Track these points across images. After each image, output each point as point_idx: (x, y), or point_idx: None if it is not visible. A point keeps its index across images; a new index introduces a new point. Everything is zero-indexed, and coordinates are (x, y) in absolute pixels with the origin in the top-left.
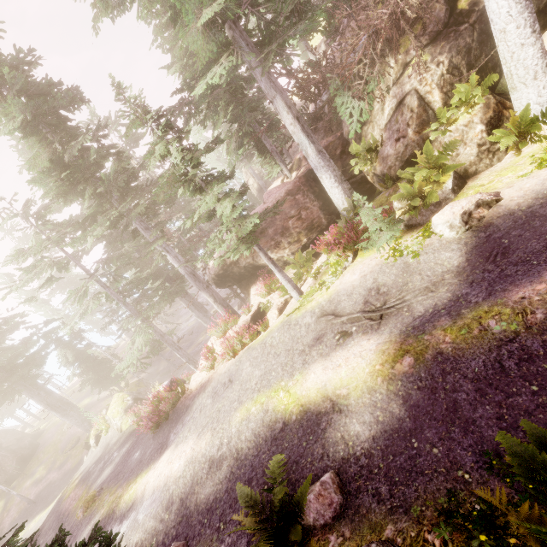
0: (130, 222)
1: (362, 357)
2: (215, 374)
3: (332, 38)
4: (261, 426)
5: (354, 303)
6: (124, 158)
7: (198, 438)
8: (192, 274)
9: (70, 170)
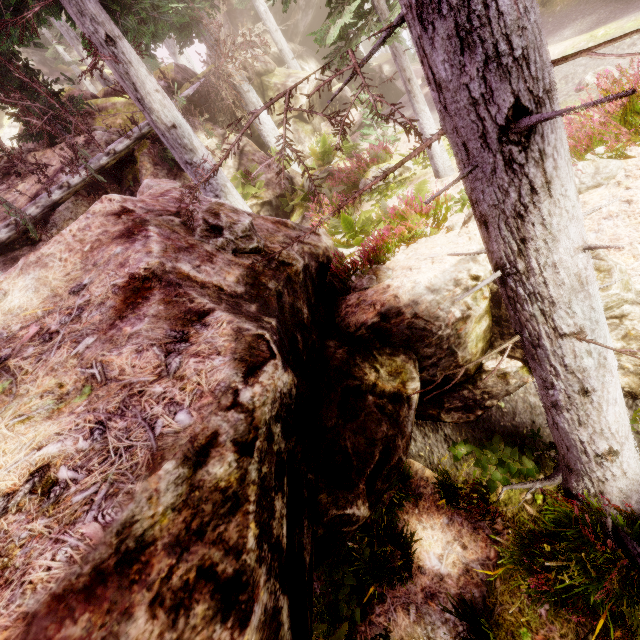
0: None
1: None
2: None
3: None
4: None
5: None
6: None
7: None
8: None
9: None
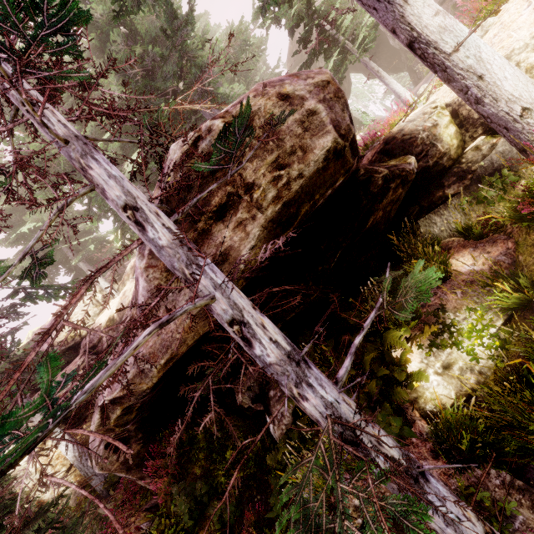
0: None
1: None
2: None
3: None
4: None
5: None
6: None
7: None
8: None
9: None
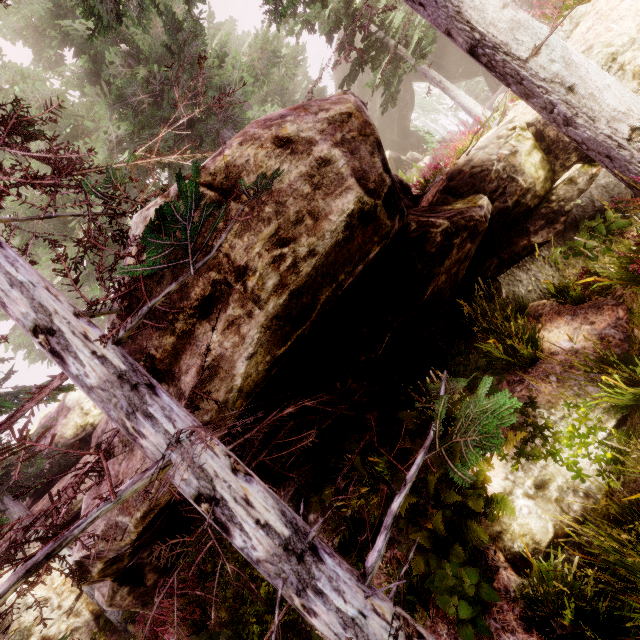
0: None
1: None
2: None
3: None
4: None
5: None
6: None
7: None
8: None
9: None
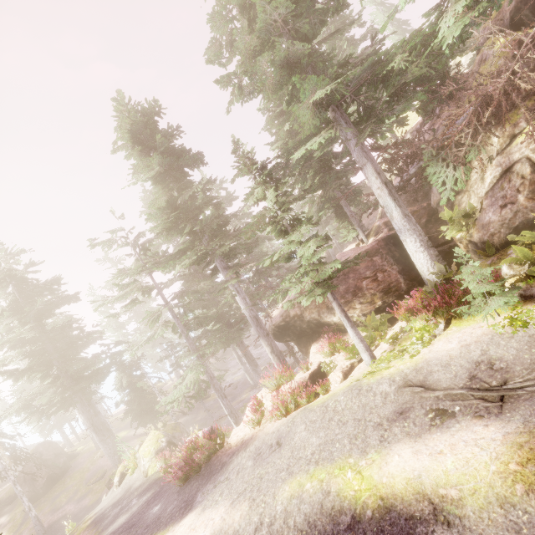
0: (213, 259)
1: (481, 447)
2: (261, 432)
3: (428, 117)
4: (319, 513)
5: (453, 376)
6: (221, 208)
7: (232, 506)
8: (255, 319)
9: (178, 211)
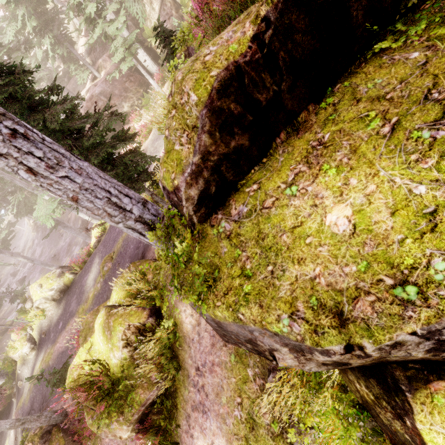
0: None
1: None
2: (146, 145)
3: None
4: None
5: None
6: None
7: None
8: None
9: None
